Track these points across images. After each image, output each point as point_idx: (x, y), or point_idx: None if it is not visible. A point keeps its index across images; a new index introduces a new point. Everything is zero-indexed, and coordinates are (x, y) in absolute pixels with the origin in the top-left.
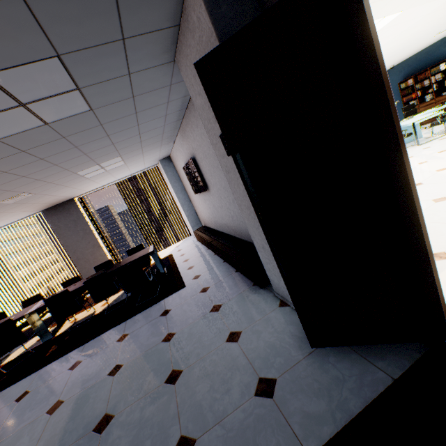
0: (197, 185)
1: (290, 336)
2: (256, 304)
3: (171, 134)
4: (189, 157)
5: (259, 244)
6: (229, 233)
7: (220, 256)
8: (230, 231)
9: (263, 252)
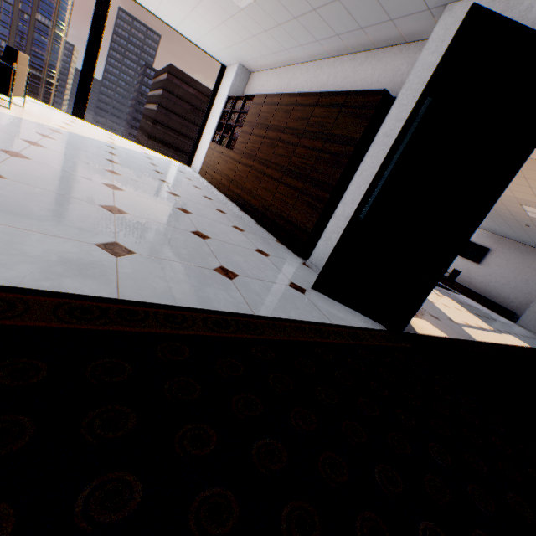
0: (468, 255)
1: (534, 335)
2: (511, 322)
3: (490, 231)
4: (481, 244)
5: (533, 310)
6: (464, 285)
7: (461, 292)
8: (468, 285)
9: (532, 313)
